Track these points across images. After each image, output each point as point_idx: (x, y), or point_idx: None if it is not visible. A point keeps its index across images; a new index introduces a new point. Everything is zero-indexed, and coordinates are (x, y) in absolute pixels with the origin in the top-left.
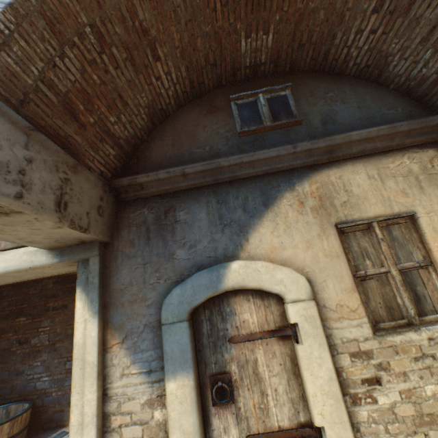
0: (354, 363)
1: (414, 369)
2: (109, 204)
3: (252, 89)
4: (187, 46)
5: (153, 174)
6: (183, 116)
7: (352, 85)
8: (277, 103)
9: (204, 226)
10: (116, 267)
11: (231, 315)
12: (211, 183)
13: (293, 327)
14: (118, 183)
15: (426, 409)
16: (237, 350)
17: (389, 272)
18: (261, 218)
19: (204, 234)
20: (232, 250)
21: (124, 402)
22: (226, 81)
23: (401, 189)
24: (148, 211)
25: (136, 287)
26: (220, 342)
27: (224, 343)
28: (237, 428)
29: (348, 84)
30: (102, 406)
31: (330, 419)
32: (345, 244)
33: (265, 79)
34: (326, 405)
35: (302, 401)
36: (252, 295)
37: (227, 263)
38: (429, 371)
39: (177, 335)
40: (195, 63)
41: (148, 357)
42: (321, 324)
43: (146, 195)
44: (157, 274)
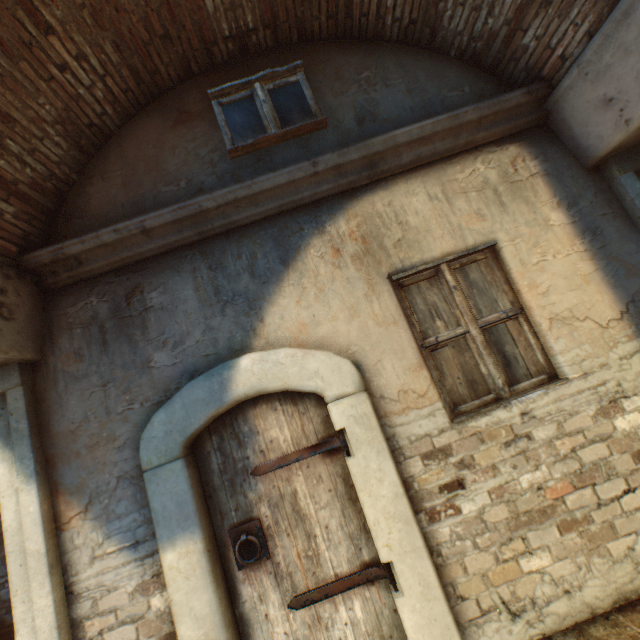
0: (428, 467)
1: (505, 459)
2: (23, 299)
3: (244, 77)
4: (101, 4)
5: (91, 237)
6: (135, 134)
7: (396, 57)
8: (286, 96)
9: (194, 309)
10: (57, 398)
11: (252, 436)
12: (196, 239)
13: (341, 435)
14: (32, 260)
15: (522, 506)
16: (266, 484)
17: (468, 332)
18: (280, 283)
19: (194, 322)
20: (241, 340)
21: (103, 597)
22: (198, 67)
23: (475, 211)
24: (99, 299)
25: (96, 422)
26: (239, 478)
27: (247, 479)
28: (278, 591)
29: (390, 55)
30: (67, 611)
31: (400, 550)
32: (407, 303)
33: (264, 58)
34: (393, 532)
35: (365, 533)
36: (279, 401)
37: (233, 361)
38: (524, 456)
39: (169, 483)
40: (129, 36)
41: (130, 524)
42: (378, 423)
43: (90, 274)
44: (127, 397)
